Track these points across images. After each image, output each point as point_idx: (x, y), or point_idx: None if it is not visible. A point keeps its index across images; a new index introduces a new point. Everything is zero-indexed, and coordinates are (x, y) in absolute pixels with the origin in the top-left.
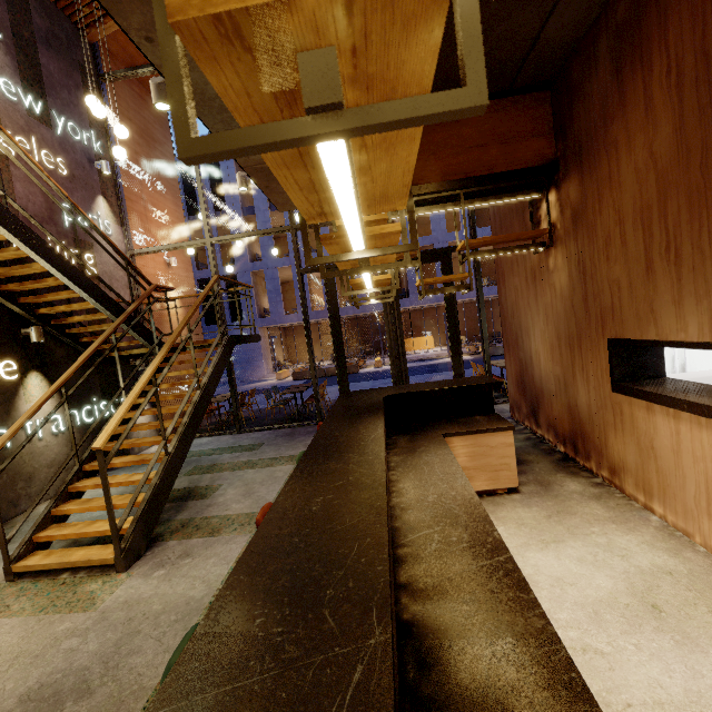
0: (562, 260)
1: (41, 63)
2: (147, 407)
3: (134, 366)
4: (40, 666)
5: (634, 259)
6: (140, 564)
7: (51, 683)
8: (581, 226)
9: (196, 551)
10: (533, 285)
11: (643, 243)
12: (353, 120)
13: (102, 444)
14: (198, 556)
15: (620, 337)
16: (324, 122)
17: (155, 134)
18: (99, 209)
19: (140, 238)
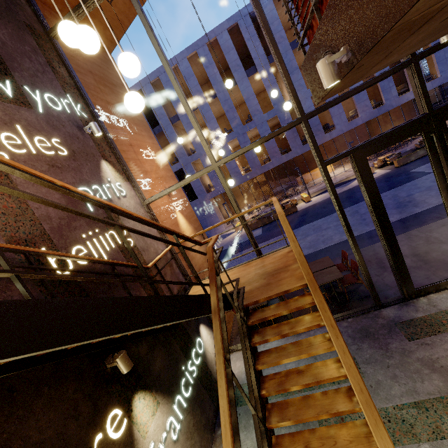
0: None
1: None
2: (210, 333)
3: None
4: None
5: None
6: None
7: None
8: None
9: None
10: None
11: None
12: None
13: None
14: None
15: None
16: None
17: (112, 79)
18: (107, 175)
19: (144, 183)
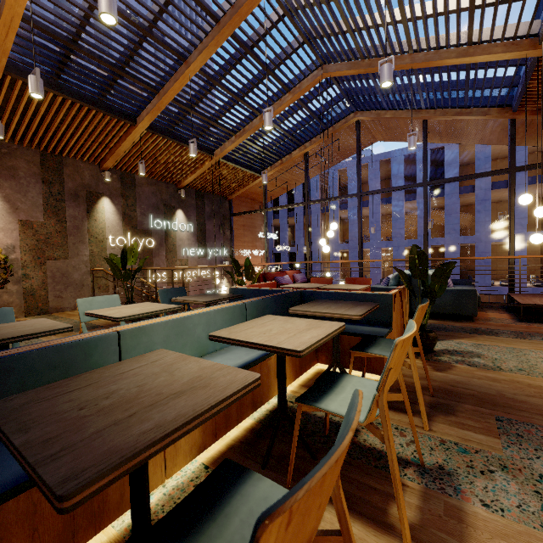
0: None
1: (206, 229)
2: None
3: None
4: None
5: None
6: None
7: None
8: None
9: None
10: None
11: None
12: None
13: None
14: None
15: None
16: None
17: (256, 223)
18: (222, 284)
19: None
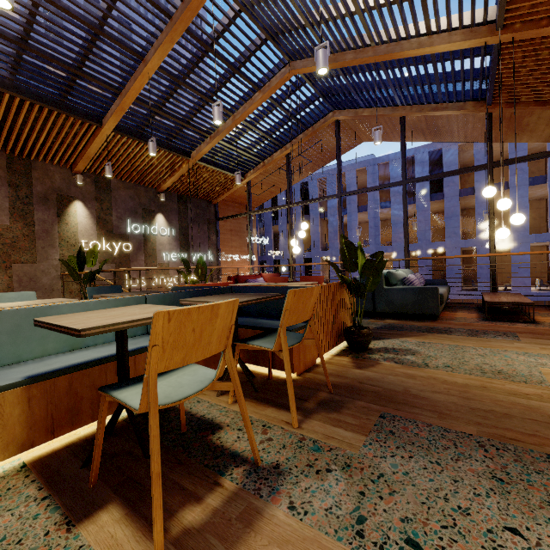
0: None
1: (189, 233)
2: None
3: None
4: None
5: None
6: None
7: None
8: None
9: None
10: None
11: None
12: None
13: None
14: None
15: None
16: None
17: (245, 228)
18: None
19: None
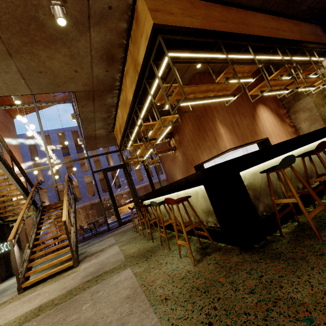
0: (179, 153)
1: None
2: (17, 248)
3: (11, 227)
4: (78, 277)
5: (193, 148)
6: (81, 264)
7: (88, 274)
8: (181, 144)
9: (100, 254)
10: (173, 161)
11: (193, 145)
12: (174, 125)
13: (66, 219)
14: (103, 253)
15: (196, 165)
16: (172, 125)
17: (10, 127)
18: None
19: None
